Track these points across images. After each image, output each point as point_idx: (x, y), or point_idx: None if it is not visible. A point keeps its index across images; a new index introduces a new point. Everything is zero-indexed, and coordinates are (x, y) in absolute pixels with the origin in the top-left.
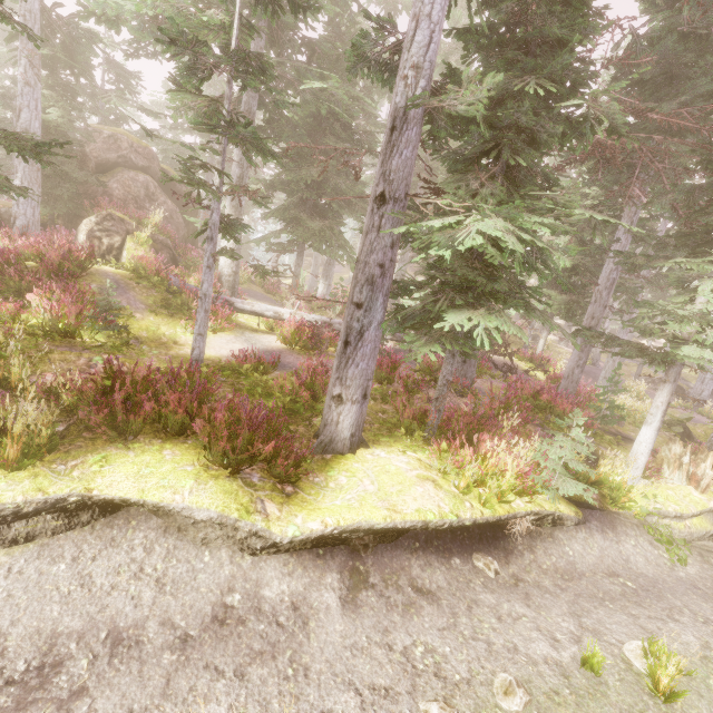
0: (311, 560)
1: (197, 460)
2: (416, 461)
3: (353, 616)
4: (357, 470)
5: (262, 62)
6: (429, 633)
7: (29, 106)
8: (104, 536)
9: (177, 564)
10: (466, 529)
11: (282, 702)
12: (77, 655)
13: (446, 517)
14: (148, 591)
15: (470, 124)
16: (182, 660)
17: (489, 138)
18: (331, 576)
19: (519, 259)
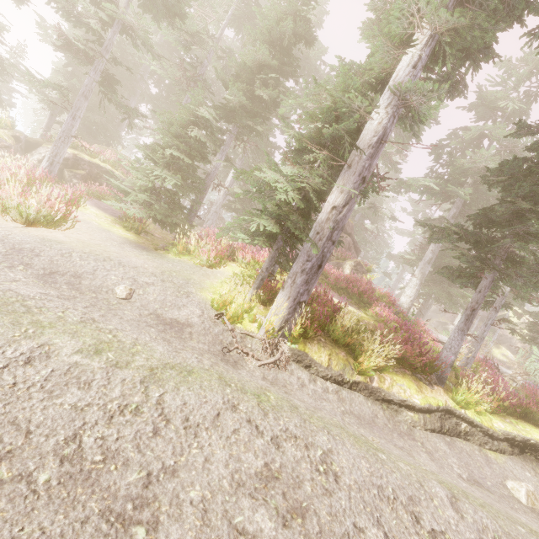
0: None
1: None
2: None
3: None
4: None
5: None
6: None
7: None
8: (528, 465)
9: None
10: None
11: None
12: None
13: None
14: None
15: None
16: None
17: None
18: None
19: None
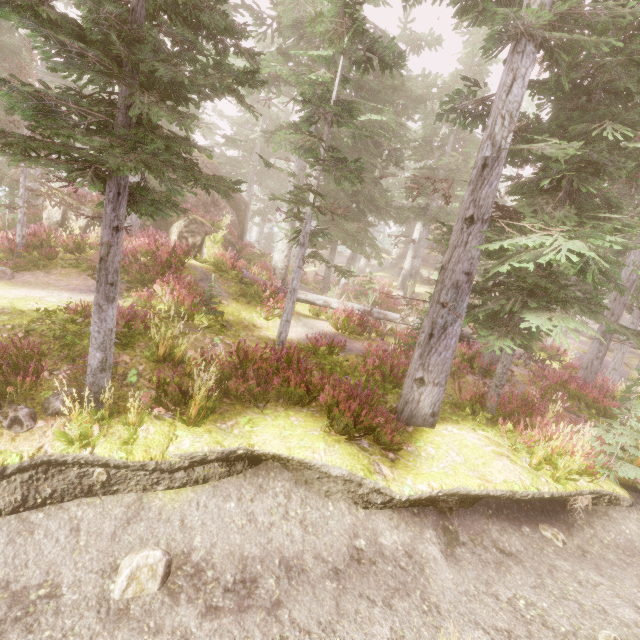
0: (409, 517)
1: (325, 427)
2: (485, 438)
3: (457, 568)
4: (439, 443)
5: (352, 107)
6: (524, 589)
7: None
8: (254, 483)
9: (311, 510)
10: (528, 502)
11: (429, 631)
12: (264, 575)
13: (528, 489)
14: (296, 530)
15: (542, 158)
16: (340, 588)
17: (565, 172)
18: (428, 532)
19: (594, 271)
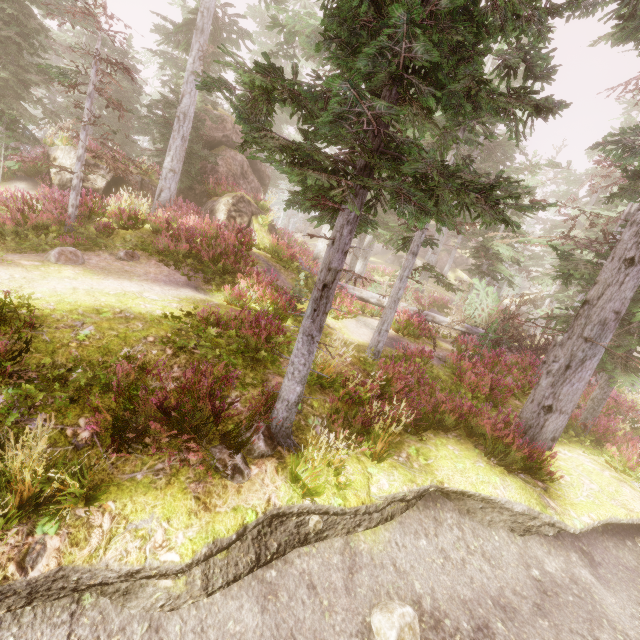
0: (553, 541)
1: (495, 460)
2: (594, 461)
3: (611, 590)
4: (567, 468)
5: None
6: None
7: (190, 93)
8: (428, 516)
9: (484, 542)
10: None
11: None
12: (490, 619)
13: None
14: (484, 564)
15: None
16: (552, 625)
17: None
18: (573, 555)
19: None
